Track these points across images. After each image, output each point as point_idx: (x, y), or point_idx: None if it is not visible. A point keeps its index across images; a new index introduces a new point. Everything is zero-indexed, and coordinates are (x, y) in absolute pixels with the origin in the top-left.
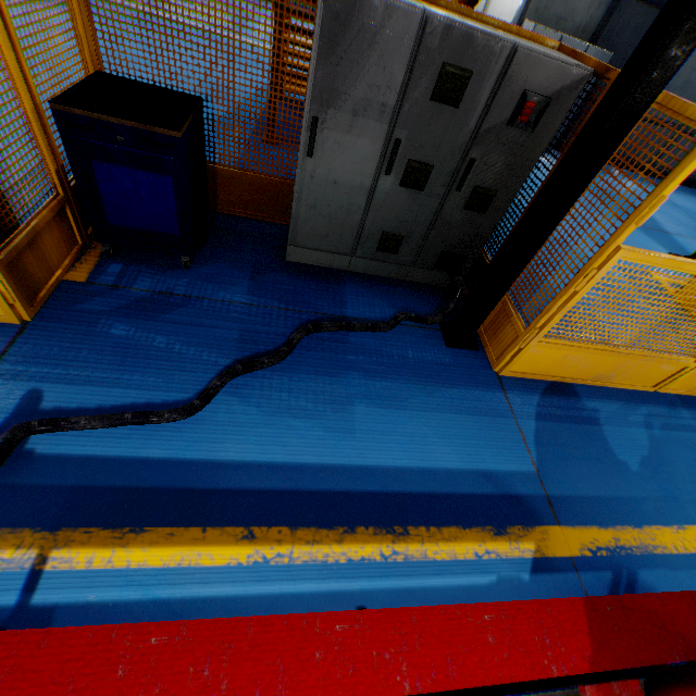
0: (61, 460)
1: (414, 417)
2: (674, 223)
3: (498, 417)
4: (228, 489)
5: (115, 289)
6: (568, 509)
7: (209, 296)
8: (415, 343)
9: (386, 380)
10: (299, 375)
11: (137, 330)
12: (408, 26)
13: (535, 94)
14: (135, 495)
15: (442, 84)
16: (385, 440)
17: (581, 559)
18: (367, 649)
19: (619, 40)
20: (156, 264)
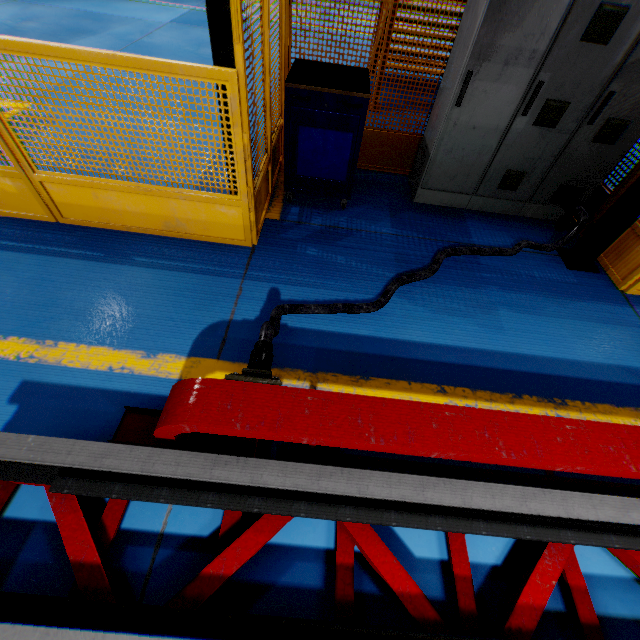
0: (304, 331)
1: (551, 321)
2: None
3: (630, 326)
4: (418, 360)
5: (300, 224)
6: None
7: (364, 229)
8: (539, 265)
9: (520, 292)
10: (448, 286)
11: (323, 251)
12: None
13: None
14: (357, 357)
15: (595, 24)
16: (530, 337)
17: None
18: (593, 443)
19: None
20: (321, 207)
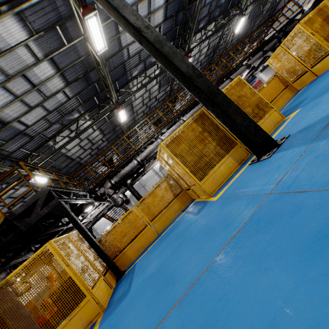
0: None
1: None
2: None
3: None
4: None
5: None
6: None
7: None
8: None
9: None
10: None
11: None
12: None
13: None
14: None
15: None
16: None
17: None
18: None
19: None
20: None
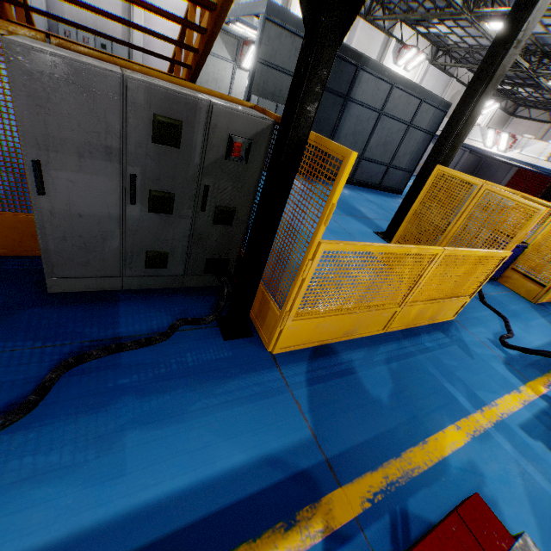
0: None
1: (195, 425)
2: (373, 212)
3: (276, 395)
4: None
5: None
6: (345, 465)
7: None
8: (194, 345)
9: (164, 393)
10: (53, 423)
11: None
12: (110, 85)
13: (238, 137)
14: None
15: (158, 130)
16: (162, 467)
17: (363, 514)
18: None
19: None
20: None
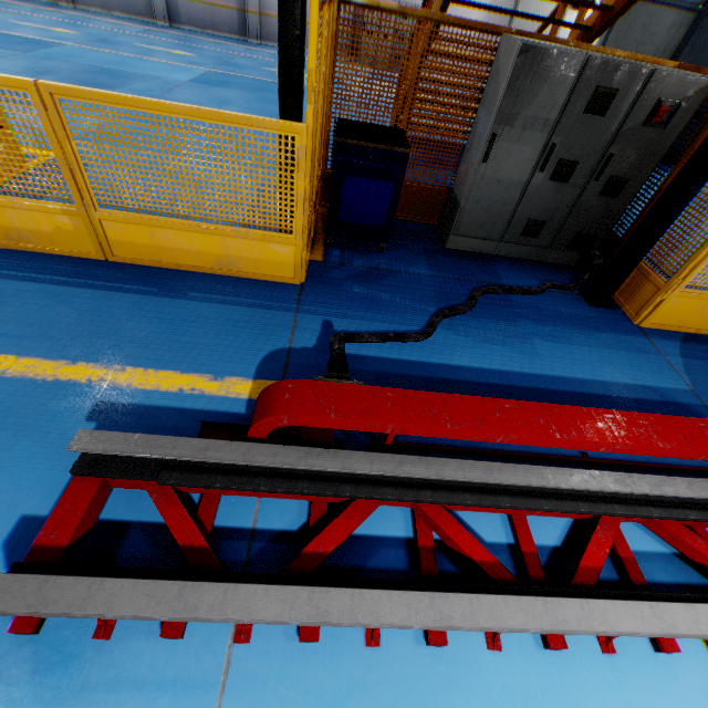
0: (360, 358)
1: (580, 349)
2: None
3: (648, 353)
4: (467, 381)
5: (343, 266)
6: None
7: (403, 270)
8: (564, 303)
9: (550, 325)
10: (486, 320)
11: (368, 289)
12: (574, 64)
13: (667, 100)
14: (411, 379)
15: (594, 100)
16: (563, 362)
17: None
18: (628, 427)
19: (700, 55)
20: (360, 251)
